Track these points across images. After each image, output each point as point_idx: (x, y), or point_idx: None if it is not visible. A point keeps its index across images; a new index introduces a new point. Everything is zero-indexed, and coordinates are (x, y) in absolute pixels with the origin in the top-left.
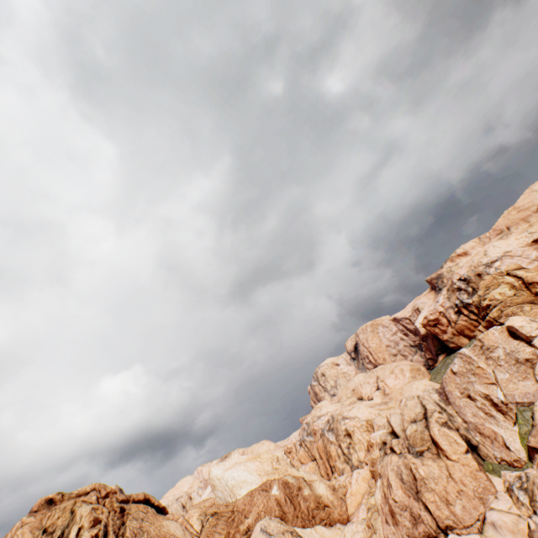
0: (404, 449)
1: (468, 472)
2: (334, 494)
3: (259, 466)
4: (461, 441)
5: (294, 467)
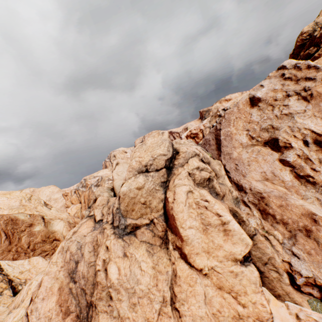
0: (109, 216)
1: (229, 317)
2: None
3: (4, 202)
4: (242, 230)
5: (47, 206)
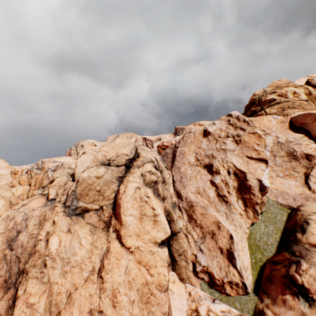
0: (63, 197)
1: (140, 283)
2: None
3: None
4: (166, 222)
5: None
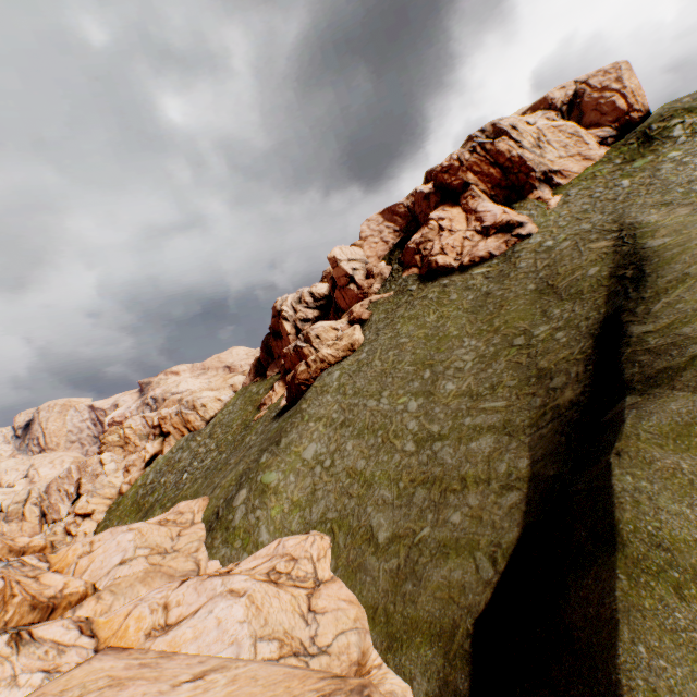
0: (3, 519)
1: (33, 526)
2: None
3: None
4: (39, 512)
5: None
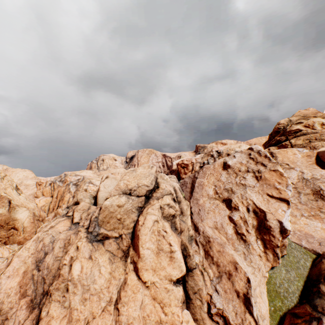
0: (86, 221)
1: (154, 321)
2: (34, 223)
3: None
4: (182, 260)
5: (17, 191)
